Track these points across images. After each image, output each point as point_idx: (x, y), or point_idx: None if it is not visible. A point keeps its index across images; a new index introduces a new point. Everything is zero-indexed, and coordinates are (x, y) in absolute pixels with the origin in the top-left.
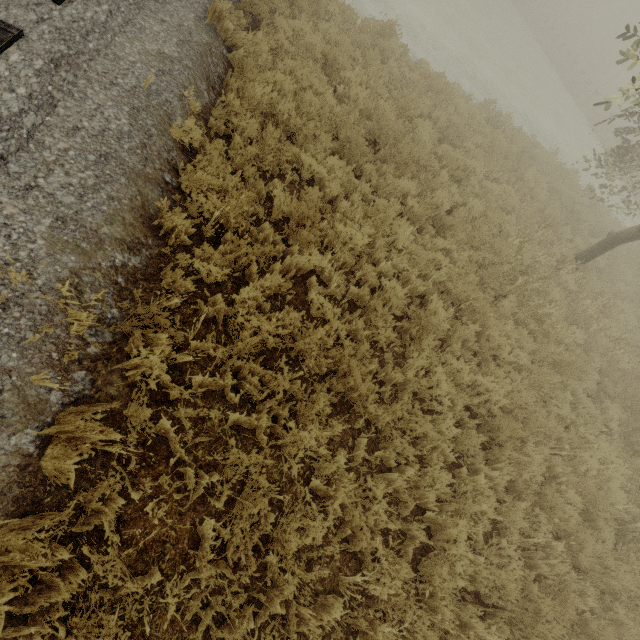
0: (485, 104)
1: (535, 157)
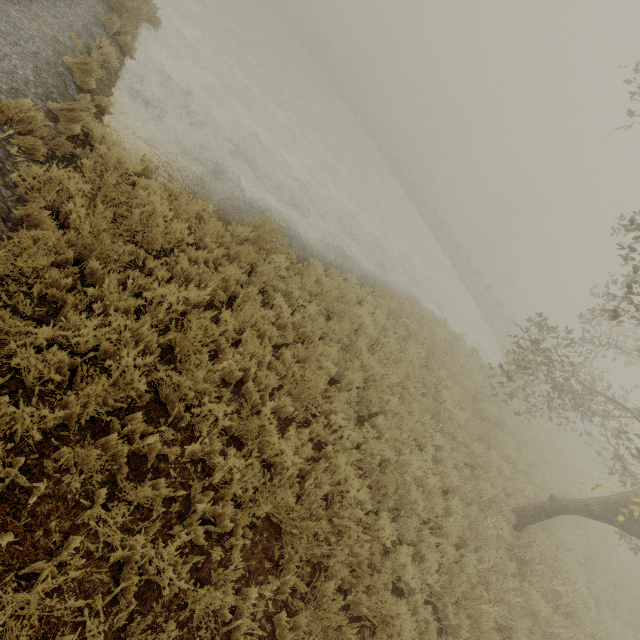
0: (383, 292)
1: (435, 344)
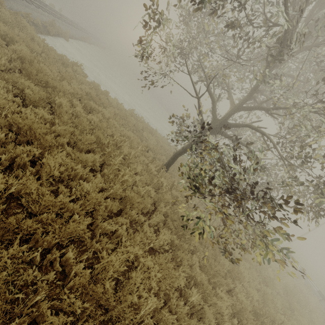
0: (131, 110)
1: (154, 134)
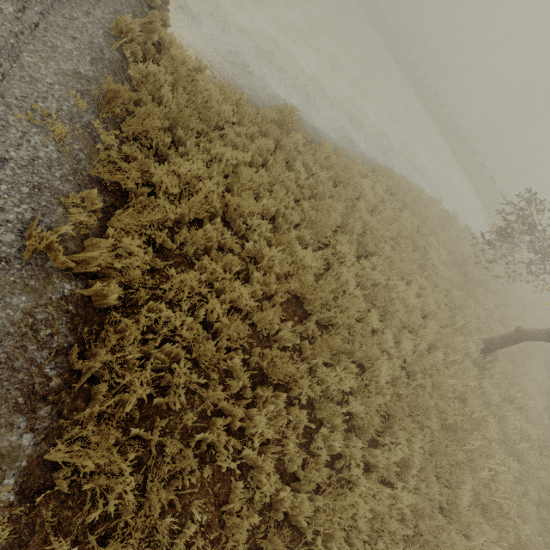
0: (382, 171)
1: (428, 217)
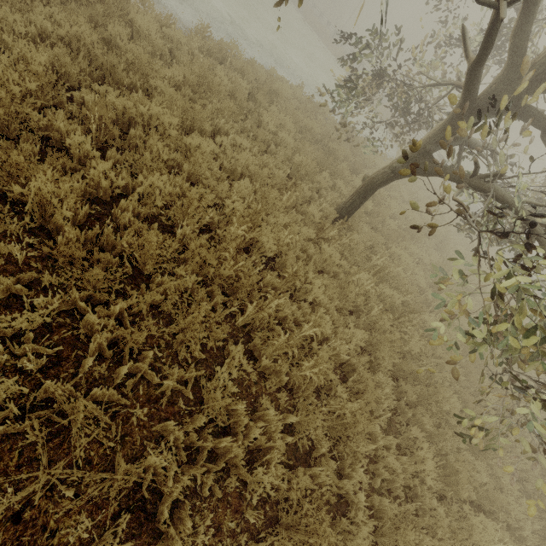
0: (198, 30)
1: (278, 93)
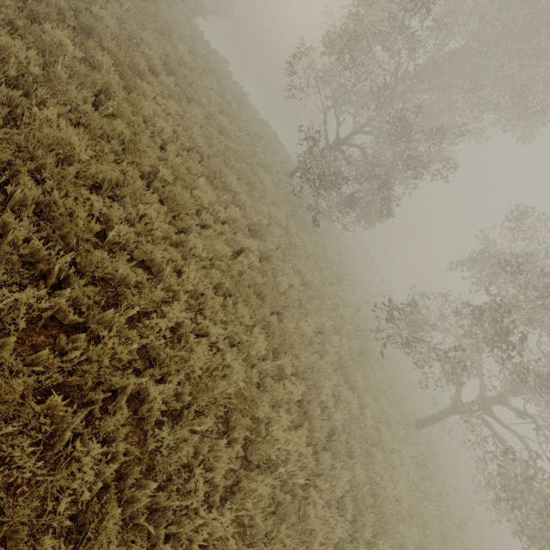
0: (265, 120)
1: (285, 152)
